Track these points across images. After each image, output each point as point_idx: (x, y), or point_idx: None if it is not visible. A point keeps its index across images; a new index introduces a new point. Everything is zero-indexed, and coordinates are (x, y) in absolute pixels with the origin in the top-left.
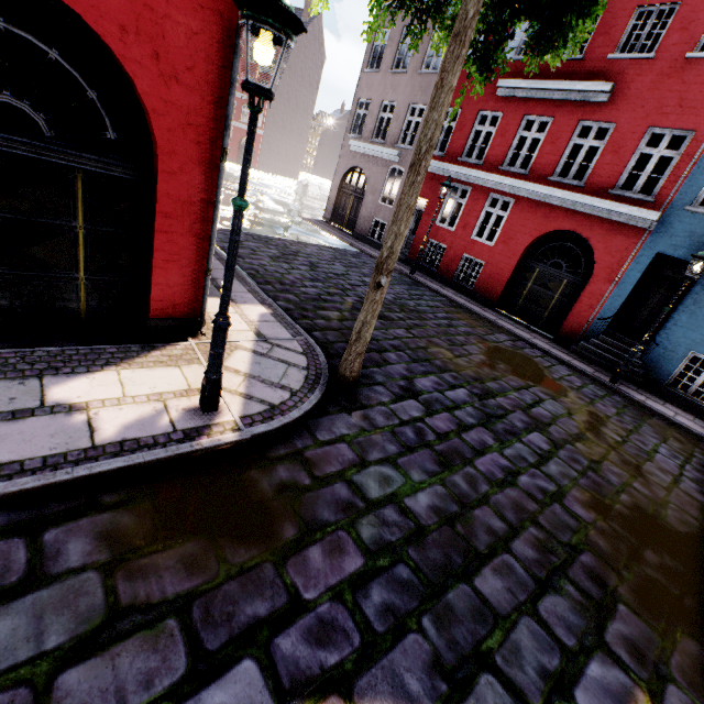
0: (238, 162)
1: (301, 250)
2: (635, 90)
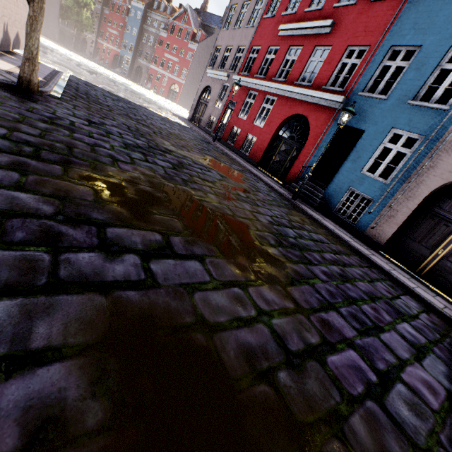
0: (167, 98)
1: (139, 107)
2: (344, 24)
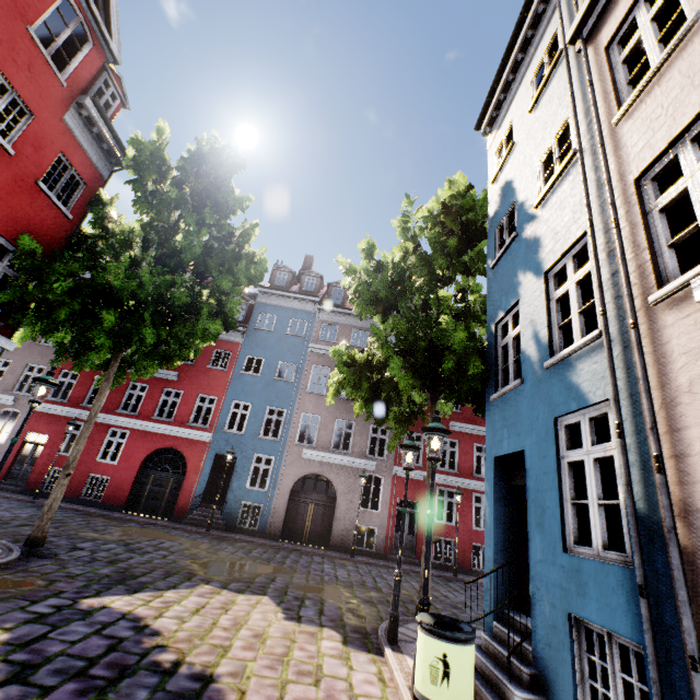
0: None
1: None
2: (189, 377)
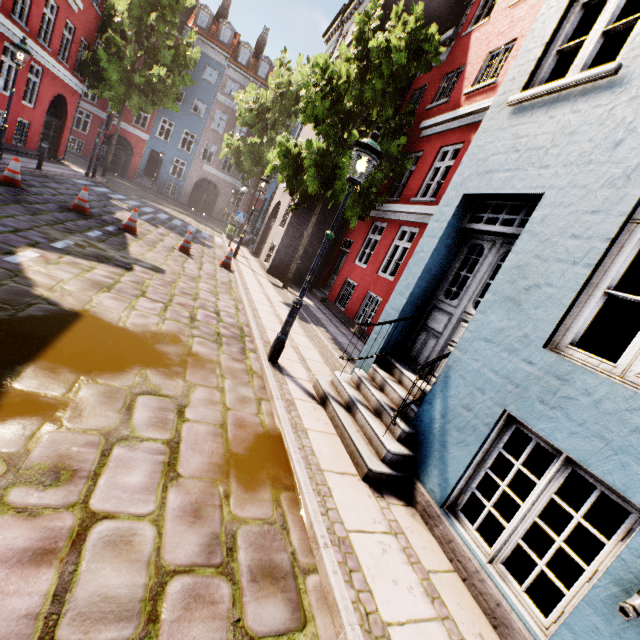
0: None
1: None
2: None
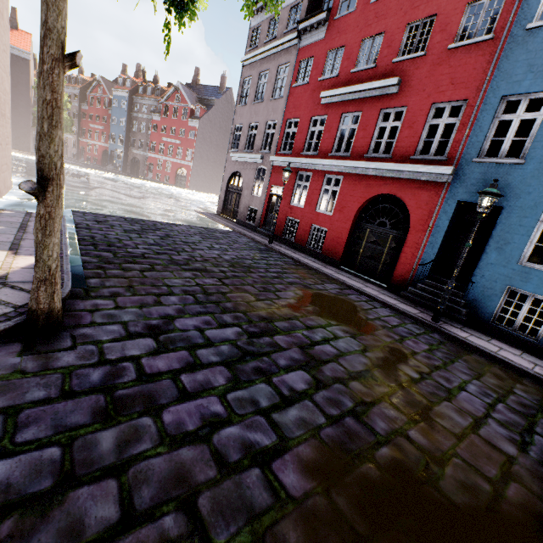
0: (175, 185)
1: (168, 227)
2: (416, 80)
